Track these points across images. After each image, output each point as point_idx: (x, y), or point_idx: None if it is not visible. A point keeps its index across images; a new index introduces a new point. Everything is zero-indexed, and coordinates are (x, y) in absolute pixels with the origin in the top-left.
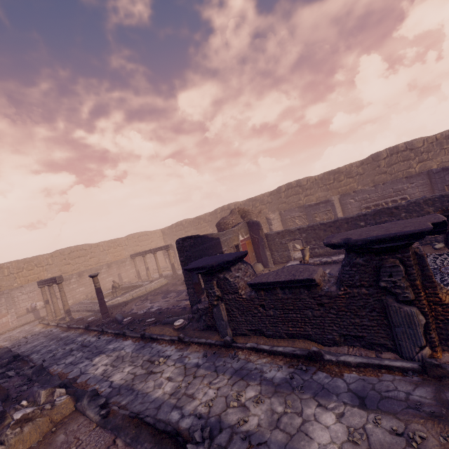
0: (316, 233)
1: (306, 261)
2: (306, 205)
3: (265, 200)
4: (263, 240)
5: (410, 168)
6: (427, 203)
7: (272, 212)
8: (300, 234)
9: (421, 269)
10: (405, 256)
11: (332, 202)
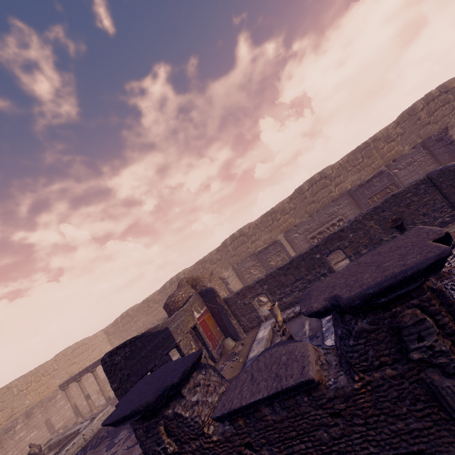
0: (278, 281)
1: (280, 322)
2: (256, 252)
3: (214, 259)
4: (223, 307)
5: (331, 193)
6: (366, 218)
7: (225, 269)
8: (261, 287)
9: (448, 310)
10: (424, 299)
11: (280, 241)
